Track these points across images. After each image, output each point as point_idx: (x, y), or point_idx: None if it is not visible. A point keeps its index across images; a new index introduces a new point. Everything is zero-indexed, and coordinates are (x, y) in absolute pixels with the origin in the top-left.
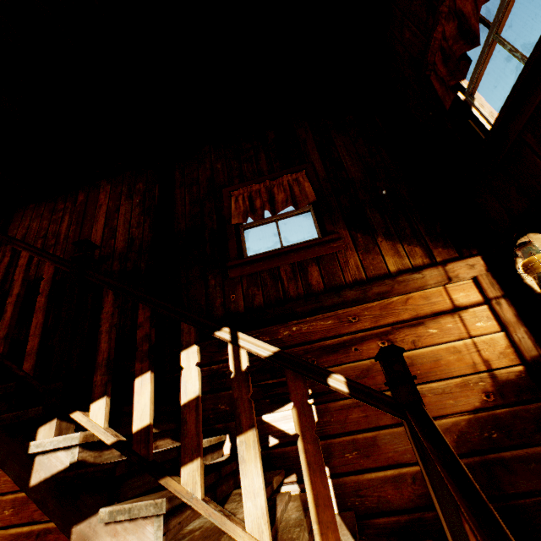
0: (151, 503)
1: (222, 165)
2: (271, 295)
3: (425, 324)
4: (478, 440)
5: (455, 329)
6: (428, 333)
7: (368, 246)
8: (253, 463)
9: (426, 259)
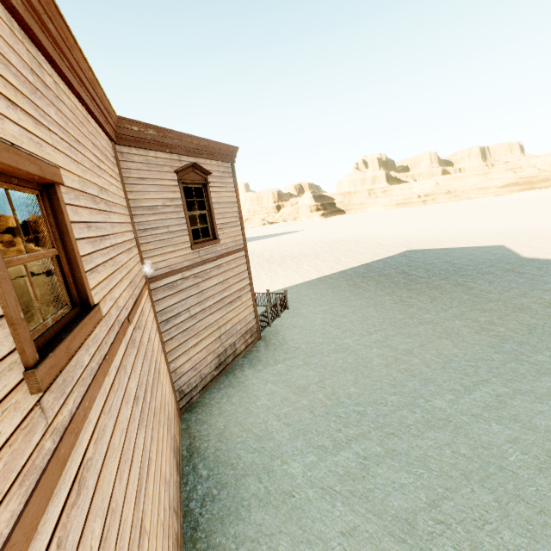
0: None
1: None
2: None
3: None
4: None
5: None
6: None
7: None
8: None
9: None
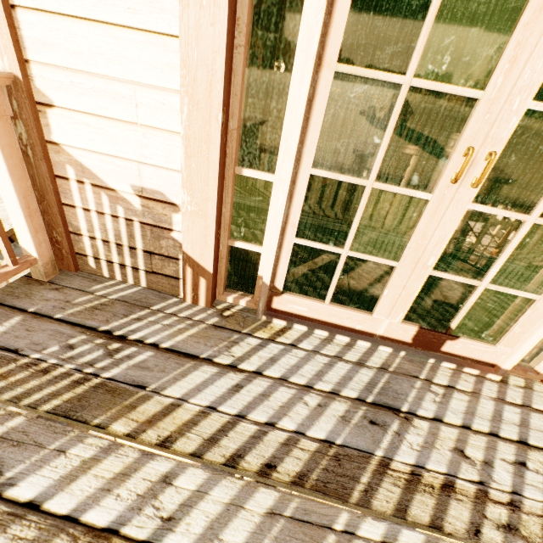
0: (481, 223)
1: None
2: (542, 183)
3: None
4: None
5: None
6: None
7: None
8: (499, 227)
9: None
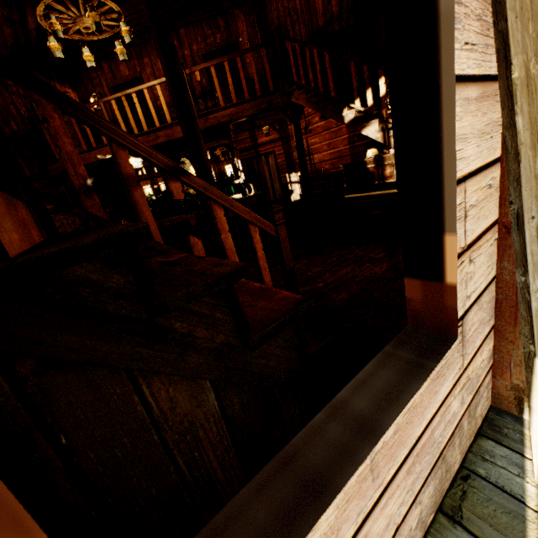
0: (375, 120)
1: None
2: None
3: None
4: None
5: None
6: None
7: None
8: None
9: None
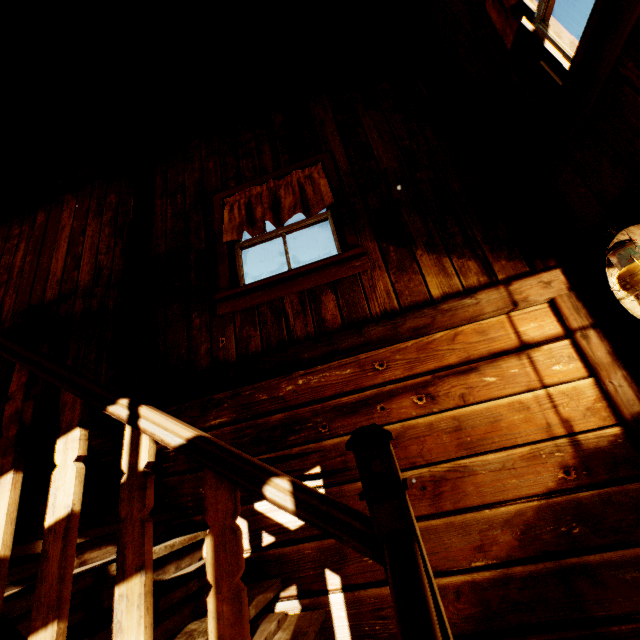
0: None
1: (215, 163)
2: (272, 336)
3: (480, 369)
4: (552, 538)
5: (522, 375)
6: (483, 383)
7: (404, 262)
8: (133, 635)
9: (483, 278)
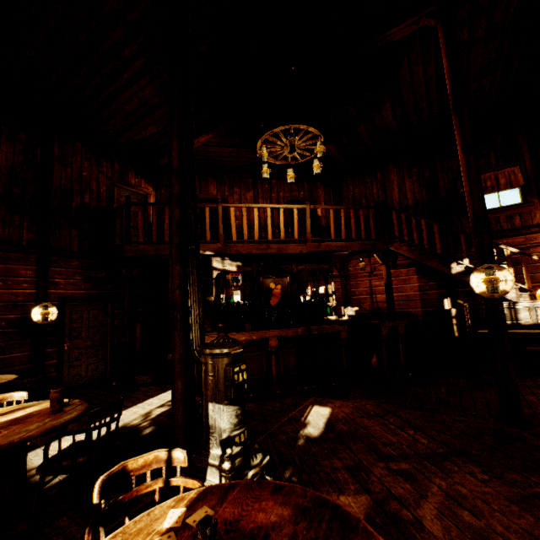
0: None
1: None
2: (494, 228)
3: None
4: None
5: None
6: None
7: None
8: (511, 270)
9: None
